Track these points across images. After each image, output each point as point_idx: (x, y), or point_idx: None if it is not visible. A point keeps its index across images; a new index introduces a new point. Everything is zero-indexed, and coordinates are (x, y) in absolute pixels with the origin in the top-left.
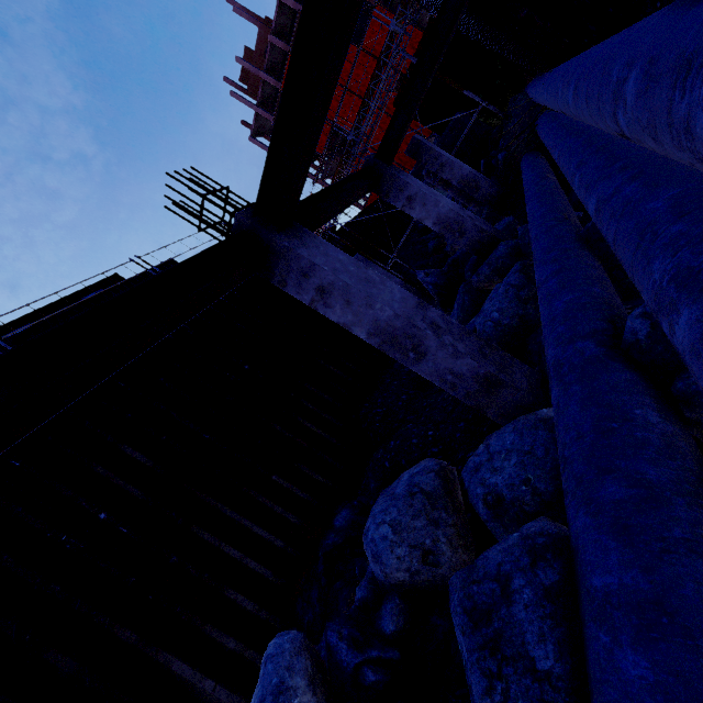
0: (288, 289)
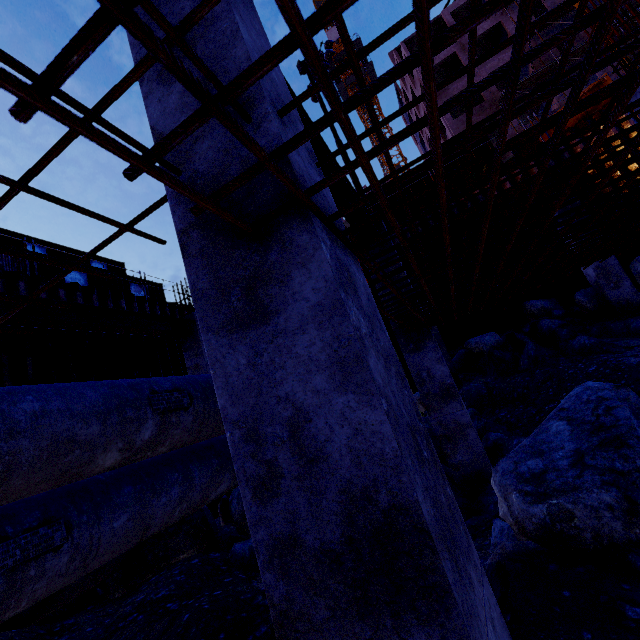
0: (186, 354)
